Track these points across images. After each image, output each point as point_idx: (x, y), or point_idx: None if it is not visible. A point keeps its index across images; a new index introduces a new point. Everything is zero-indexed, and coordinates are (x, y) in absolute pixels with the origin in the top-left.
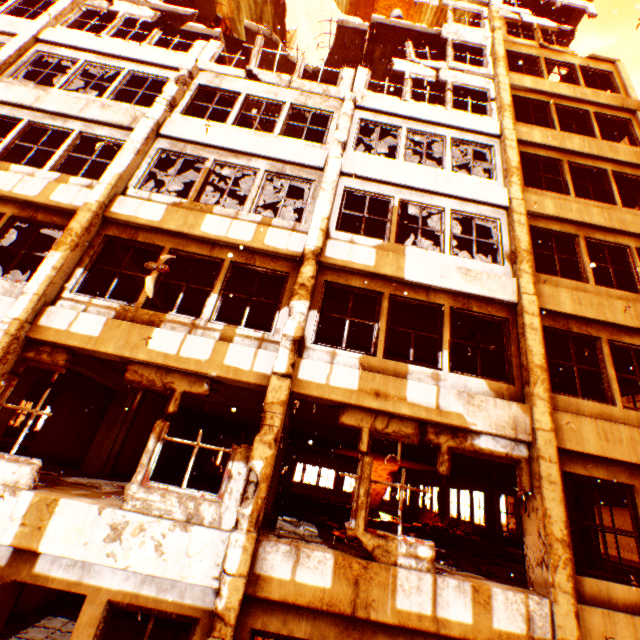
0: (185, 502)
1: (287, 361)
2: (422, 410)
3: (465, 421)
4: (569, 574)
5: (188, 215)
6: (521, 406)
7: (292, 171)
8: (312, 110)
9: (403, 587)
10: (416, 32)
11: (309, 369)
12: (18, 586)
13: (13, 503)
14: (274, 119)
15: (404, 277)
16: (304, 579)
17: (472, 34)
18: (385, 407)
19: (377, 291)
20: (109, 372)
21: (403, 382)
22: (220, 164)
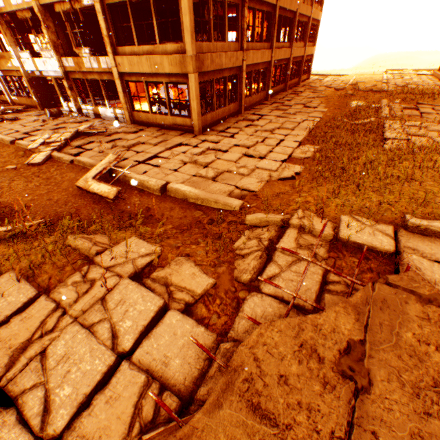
0: (49, 53)
1: None
2: None
3: None
4: (110, 48)
5: None
6: None
7: None
8: None
9: (85, 63)
10: None
11: None
12: (45, 79)
13: (31, 62)
14: None
15: None
16: (71, 66)
17: None
18: (58, 0)
19: None
20: None
21: None
22: None
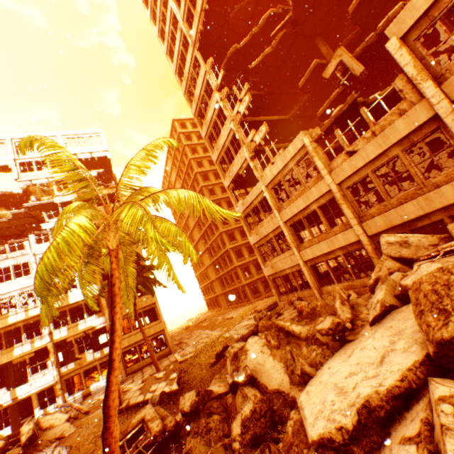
0: (42, 373)
1: (50, 338)
2: (83, 329)
3: (93, 326)
4: None
5: (3, 321)
6: (104, 316)
7: (26, 289)
8: (21, 263)
9: (88, 358)
10: (45, 203)
11: (56, 336)
12: (18, 402)
13: (7, 394)
14: (10, 273)
15: (70, 303)
16: (70, 368)
17: (66, 197)
18: (75, 333)
19: (65, 309)
20: (0, 364)
21: (78, 326)
22: (2, 299)
